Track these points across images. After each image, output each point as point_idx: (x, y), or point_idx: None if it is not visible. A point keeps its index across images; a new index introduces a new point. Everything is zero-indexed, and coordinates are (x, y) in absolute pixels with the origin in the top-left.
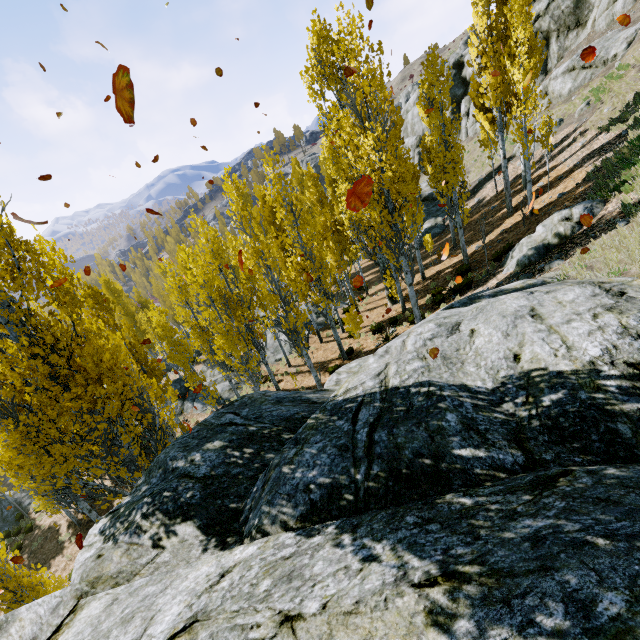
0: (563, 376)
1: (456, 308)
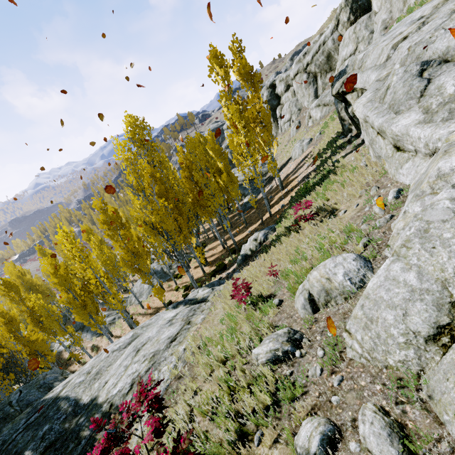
0: (94, 407)
1: (166, 311)
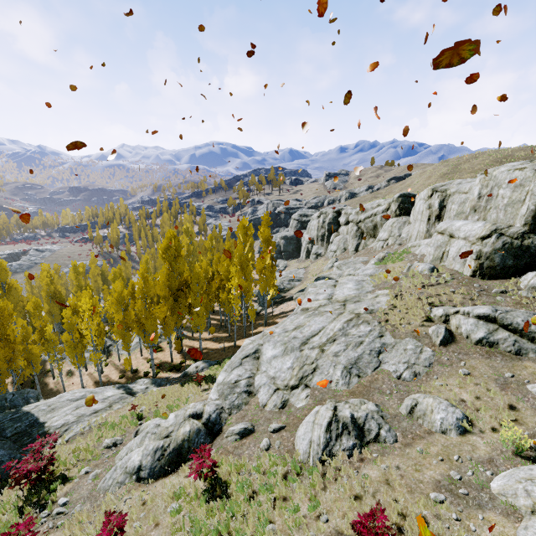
0: (42, 426)
1: (112, 388)
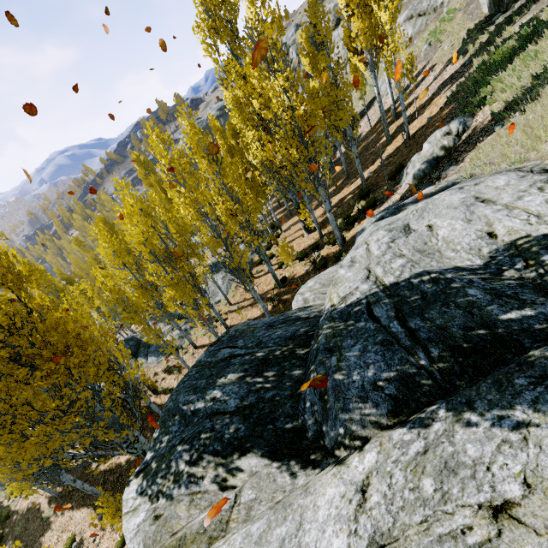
0: None
1: (388, 217)
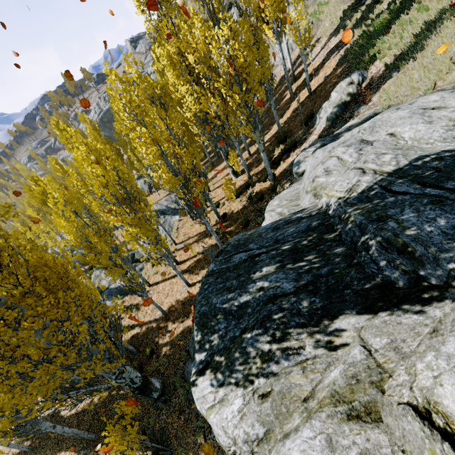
0: None
1: (330, 143)
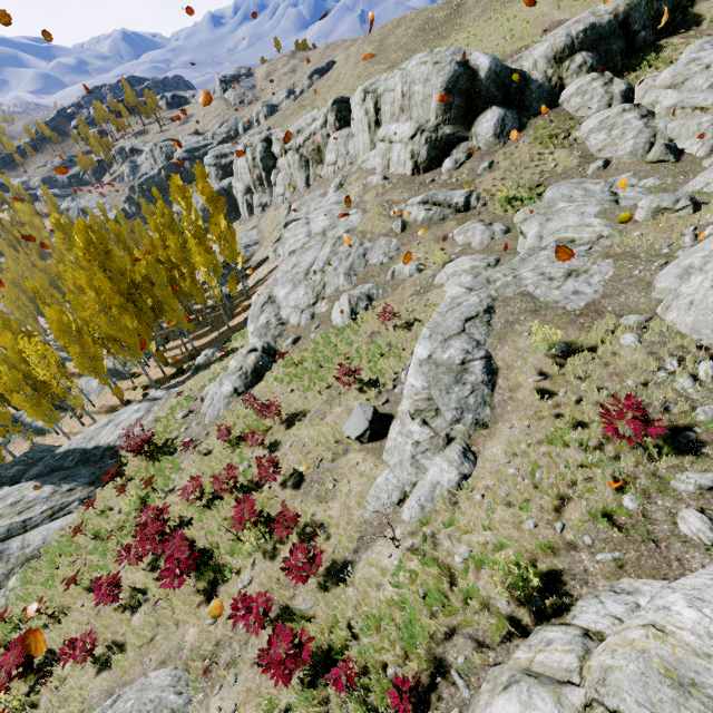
0: (99, 447)
1: (132, 406)
